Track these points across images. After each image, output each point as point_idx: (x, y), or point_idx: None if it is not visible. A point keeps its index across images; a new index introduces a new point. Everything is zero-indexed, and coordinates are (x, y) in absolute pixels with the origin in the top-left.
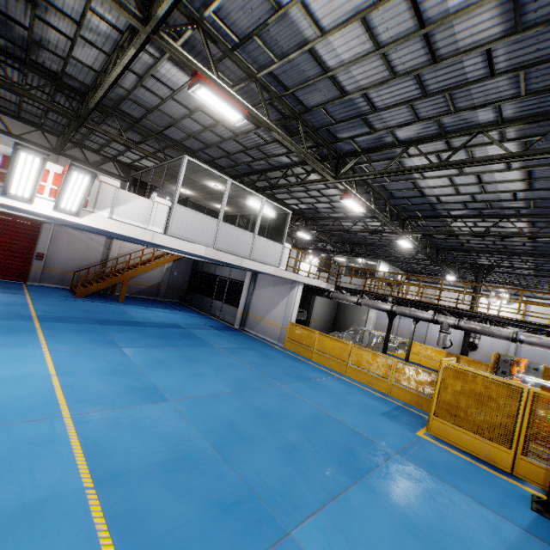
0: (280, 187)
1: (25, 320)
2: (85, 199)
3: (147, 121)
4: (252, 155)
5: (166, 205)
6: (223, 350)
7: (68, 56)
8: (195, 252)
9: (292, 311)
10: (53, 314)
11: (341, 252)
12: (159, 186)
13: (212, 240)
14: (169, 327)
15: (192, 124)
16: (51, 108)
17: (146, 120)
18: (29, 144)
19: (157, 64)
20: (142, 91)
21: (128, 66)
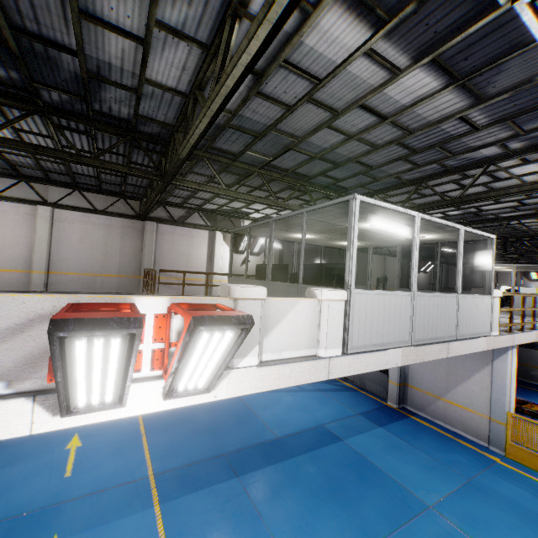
0: (477, 201)
1: (140, 504)
2: (223, 367)
3: (250, 153)
4: (415, 159)
5: (340, 300)
6: (447, 516)
7: (140, 81)
8: (388, 364)
9: (508, 394)
10: (172, 459)
11: (485, 255)
12: (265, 236)
13: (407, 331)
14: (321, 445)
15: (325, 137)
16: (129, 173)
17: (249, 153)
18: (114, 217)
19: (307, 24)
20: (253, 105)
21: (288, 14)
